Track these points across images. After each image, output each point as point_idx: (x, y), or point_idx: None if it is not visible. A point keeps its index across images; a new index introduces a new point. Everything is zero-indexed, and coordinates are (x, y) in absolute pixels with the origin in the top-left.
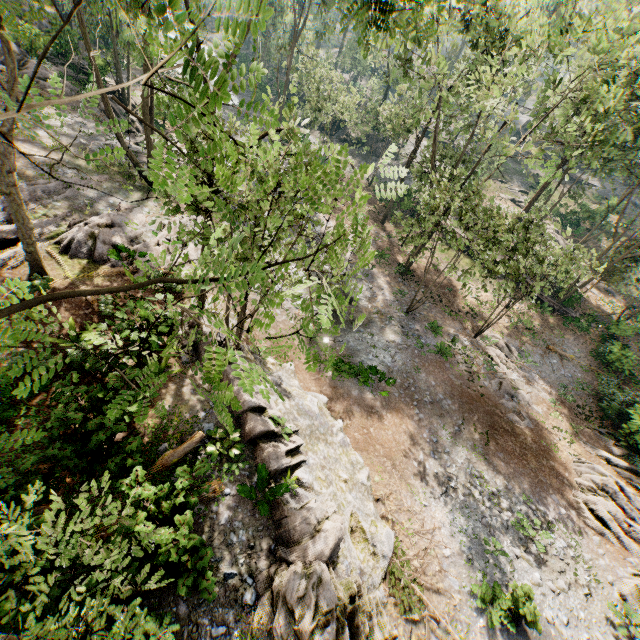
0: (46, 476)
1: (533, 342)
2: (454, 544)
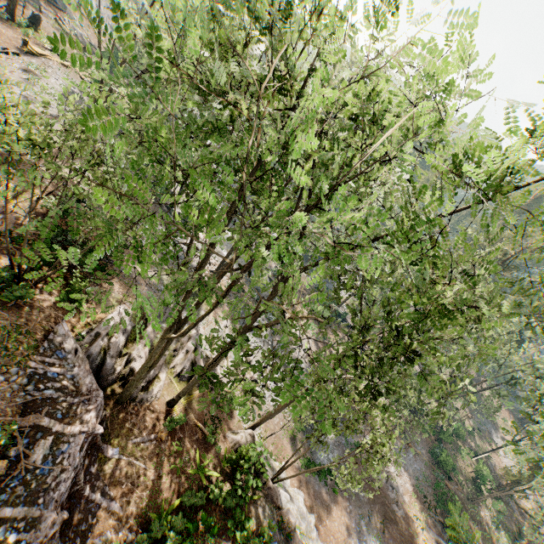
0: None
1: (400, 438)
2: None
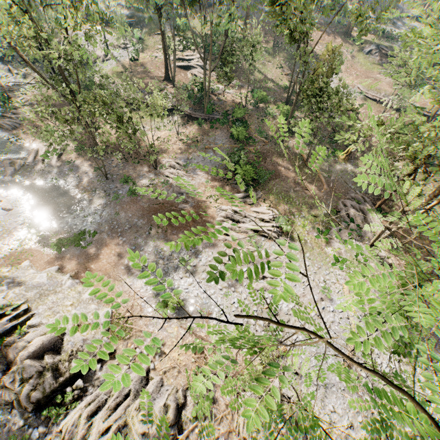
0: None
1: (198, 149)
2: (148, 293)
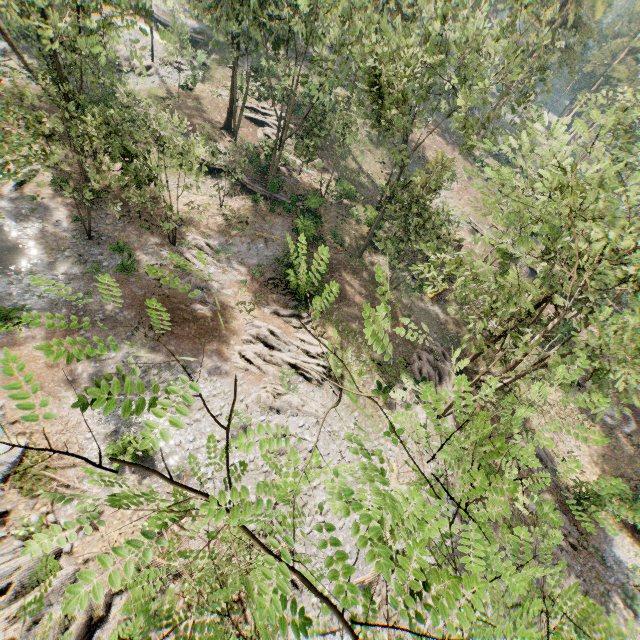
0: None
1: (244, 233)
2: (100, 426)
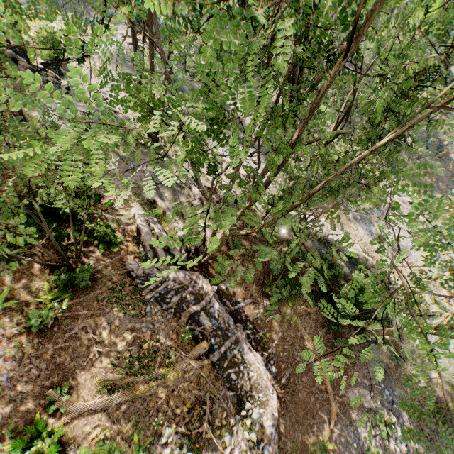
0: (311, 292)
1: None
2: (369, 236)
